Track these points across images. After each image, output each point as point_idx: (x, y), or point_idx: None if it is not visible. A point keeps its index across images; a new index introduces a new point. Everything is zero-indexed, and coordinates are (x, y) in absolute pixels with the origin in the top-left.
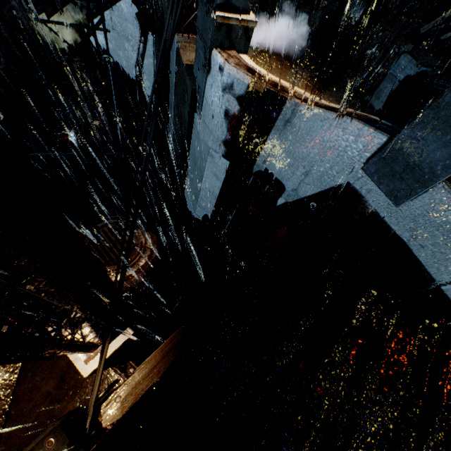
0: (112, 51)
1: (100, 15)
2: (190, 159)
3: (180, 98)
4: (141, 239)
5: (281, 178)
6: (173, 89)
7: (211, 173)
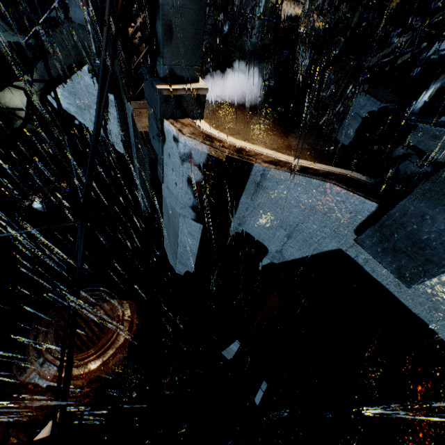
0: (77, 114)
1: (61, 84)
2: (164, 214)
3: (141, 162)
4: (118, 311)
5: (262, 240)
6: (135, 152)
7: (185, 232)
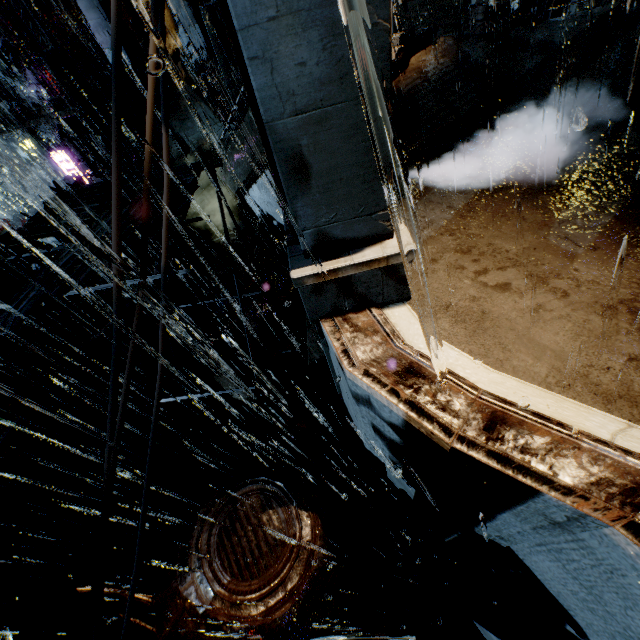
0: (274, 213)
1: (257, 180)
2: None
3: None
4: (294, 526)
5: (566, 606)
6: None
7: None
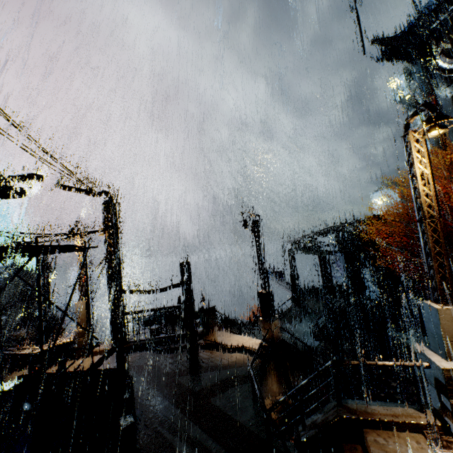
0: None
1: None
2: None
3: None
4: None
5: None
6: None
7: None
